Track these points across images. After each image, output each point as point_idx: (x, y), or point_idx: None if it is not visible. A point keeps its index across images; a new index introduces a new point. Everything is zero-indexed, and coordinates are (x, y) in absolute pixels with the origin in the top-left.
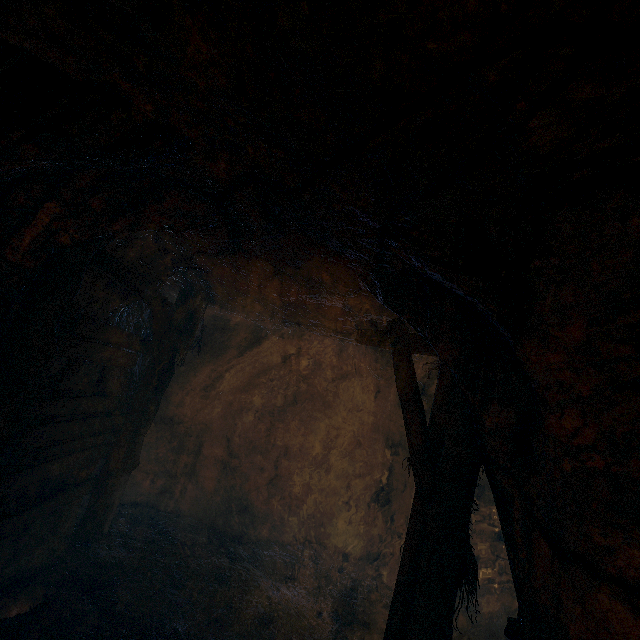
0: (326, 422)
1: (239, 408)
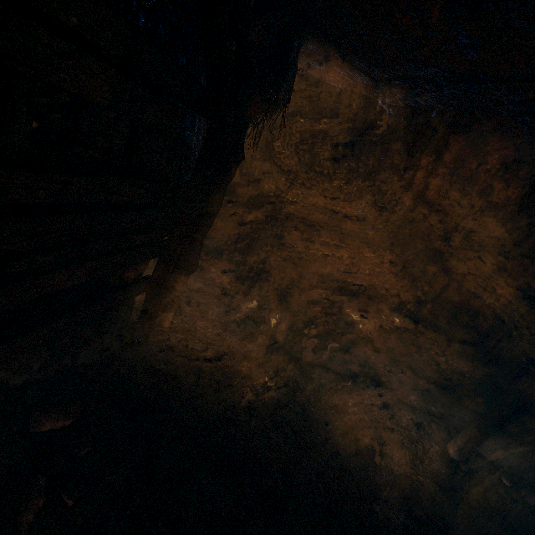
0: (437, 267)
1: (320, 222)
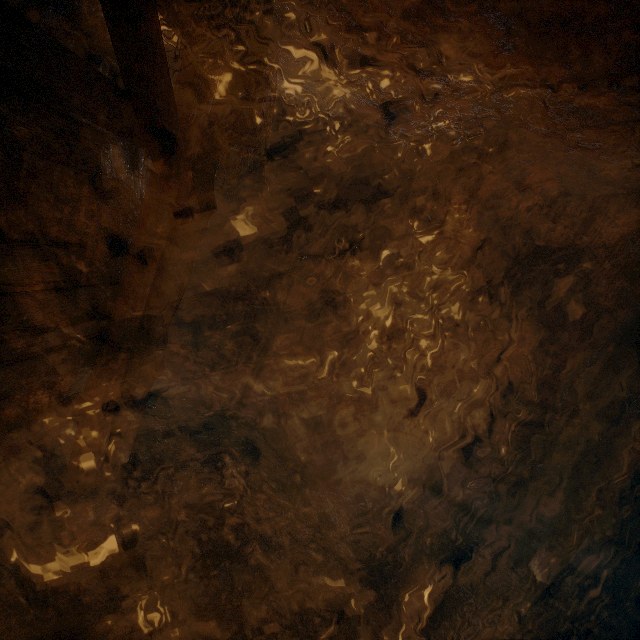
0: (486, 333)
1: (334, 288)
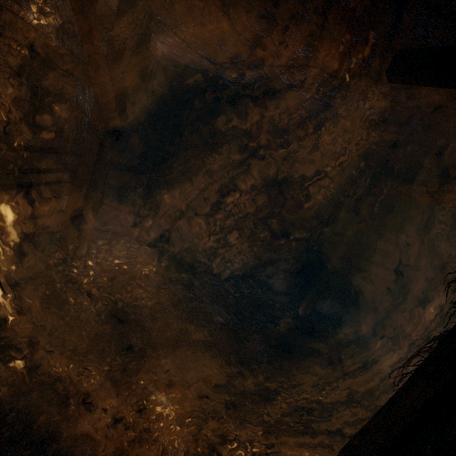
0: (276, 191)
1: (196, 166)
